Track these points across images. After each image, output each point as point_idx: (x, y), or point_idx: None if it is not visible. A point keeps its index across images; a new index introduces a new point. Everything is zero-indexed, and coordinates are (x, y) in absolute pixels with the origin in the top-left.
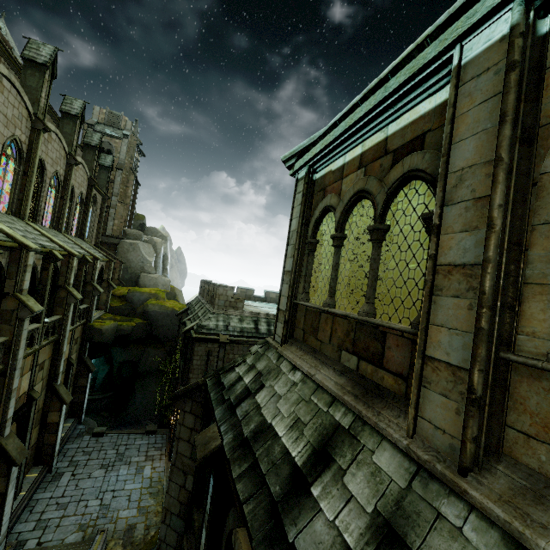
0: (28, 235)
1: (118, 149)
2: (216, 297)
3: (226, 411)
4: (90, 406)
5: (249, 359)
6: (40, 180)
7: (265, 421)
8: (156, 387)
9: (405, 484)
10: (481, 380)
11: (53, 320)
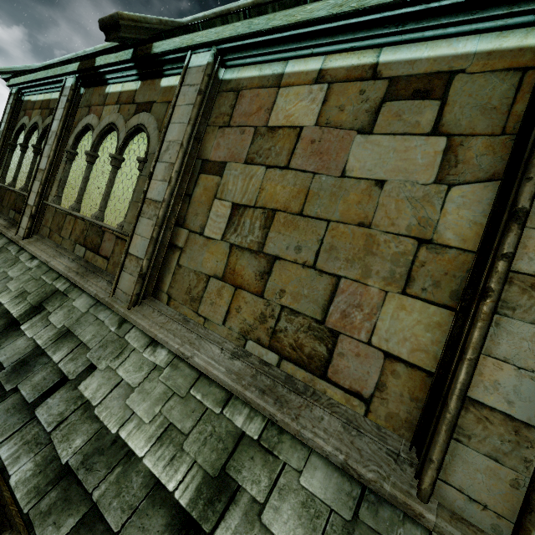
0: None
1: None
2: None
3: None
4: None
5: None
6: None
7: None
8: None
9: (2, 246)
10: (35, 209)
11: None
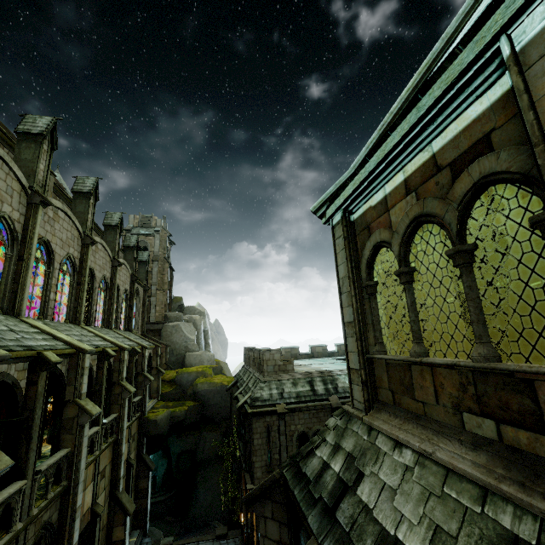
0: (84, 338)
1: (152, 244)
2: (263, 364)
3: (322, 517)
4: (153, 512)
5: (329, 437)
6: (91, 286)
7: (385, 532)
8: (218, 477)
9: None
10: None
11: (111, 419)
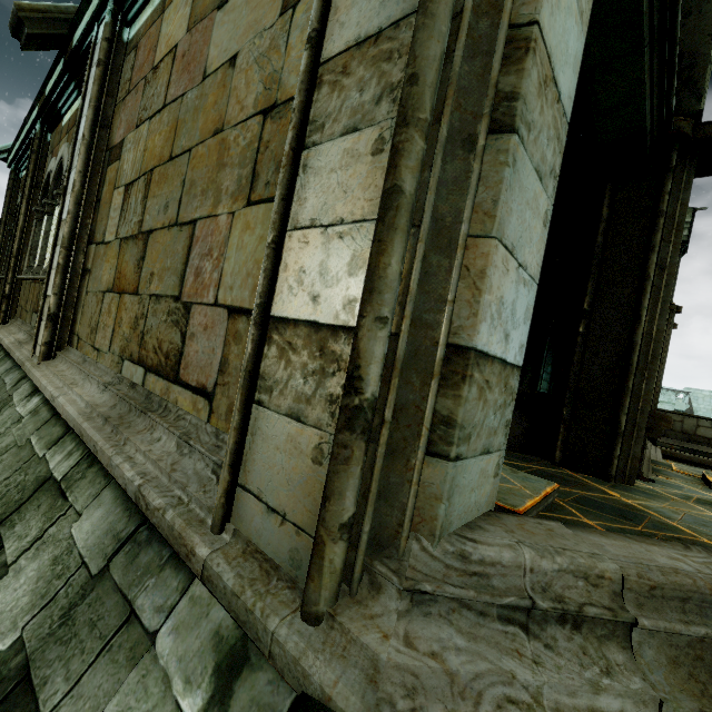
0: None
1: None
2: None
3: None
4: None
5: None
6: None
7: None
8: None
9: None
10: (9, 287)
11: None
